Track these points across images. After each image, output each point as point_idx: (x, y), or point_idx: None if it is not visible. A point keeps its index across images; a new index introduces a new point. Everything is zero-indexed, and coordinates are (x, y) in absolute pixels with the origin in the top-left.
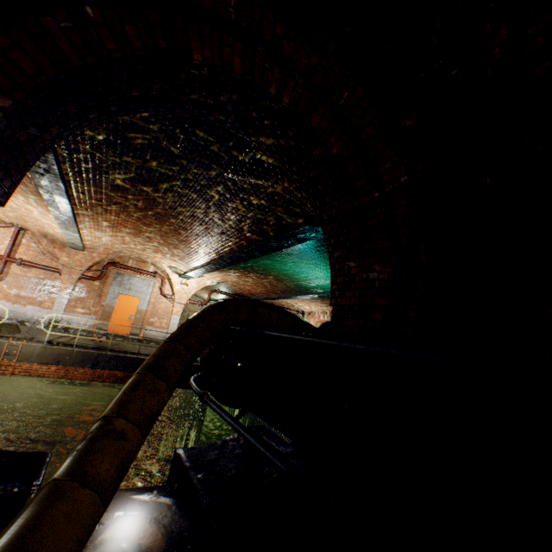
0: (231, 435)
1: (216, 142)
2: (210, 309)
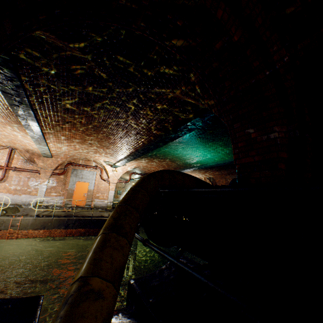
0: (164, 265)
1: (131, 64)
2: (144, 178)
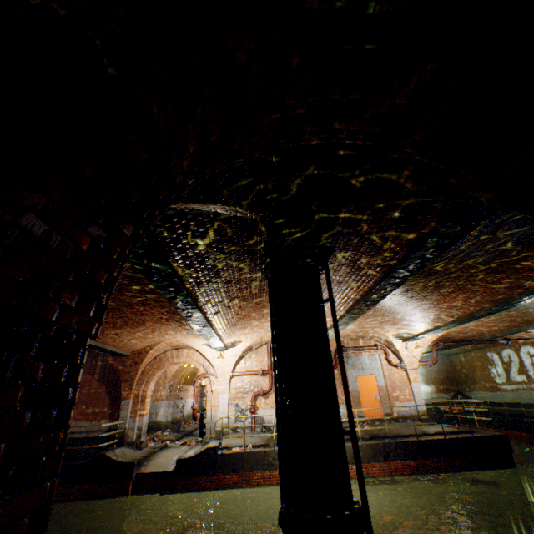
0: None
1: None
2: None
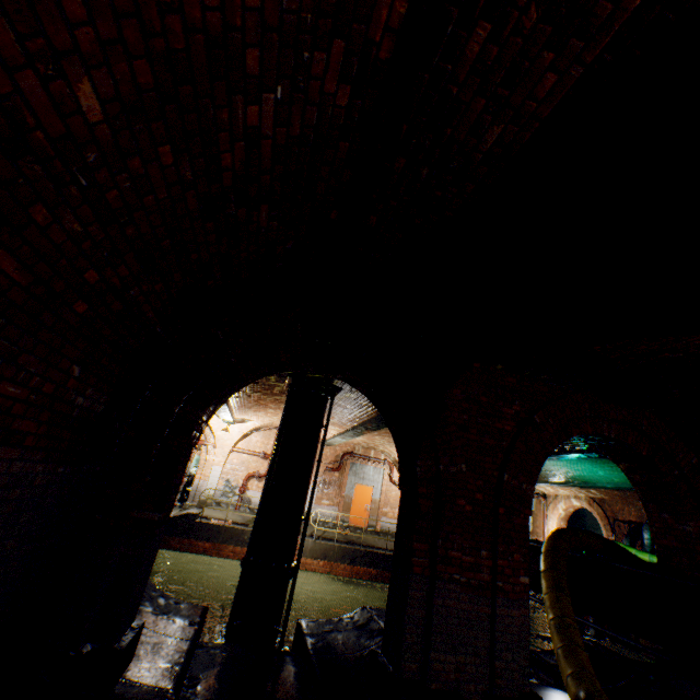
0: None
1: None
2: (554, 540)
